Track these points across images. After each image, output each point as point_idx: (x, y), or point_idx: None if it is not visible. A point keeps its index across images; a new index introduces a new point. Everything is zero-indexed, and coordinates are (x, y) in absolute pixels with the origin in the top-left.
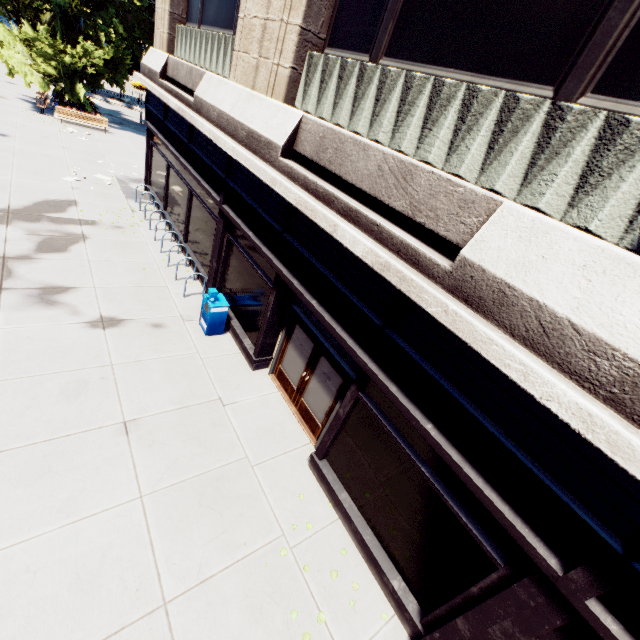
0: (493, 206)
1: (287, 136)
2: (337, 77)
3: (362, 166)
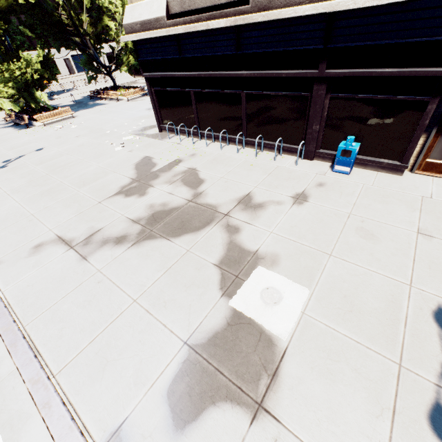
0: None
1: None
2: None
3: None
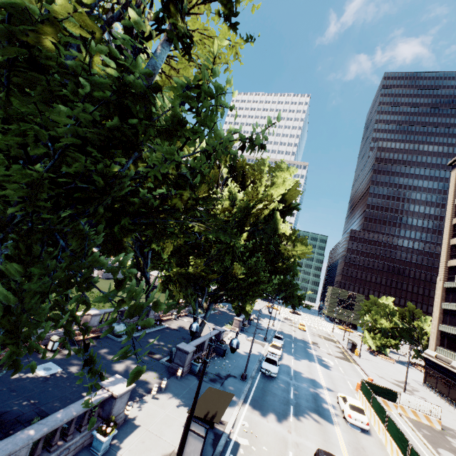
0: None
1: None
2: None
3: None
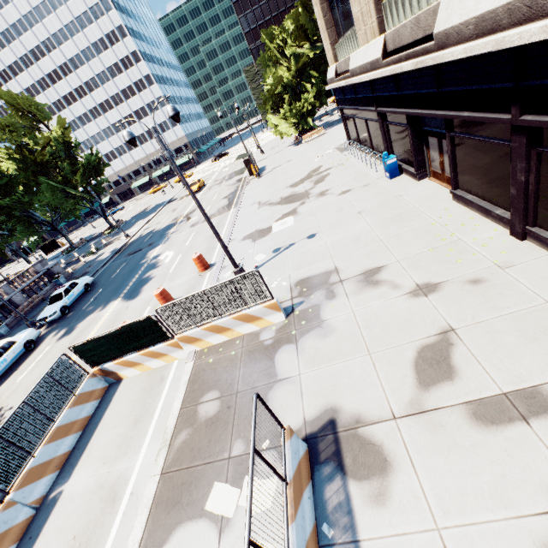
0: (440, 5)
1: (381, 50)
2: (393, 4)
3: (406, 34)
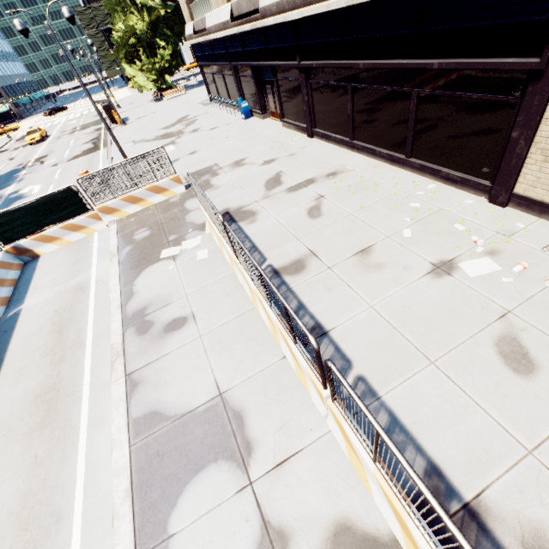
0: None
1: (230, 14)
2: None
3: (245, 5)
